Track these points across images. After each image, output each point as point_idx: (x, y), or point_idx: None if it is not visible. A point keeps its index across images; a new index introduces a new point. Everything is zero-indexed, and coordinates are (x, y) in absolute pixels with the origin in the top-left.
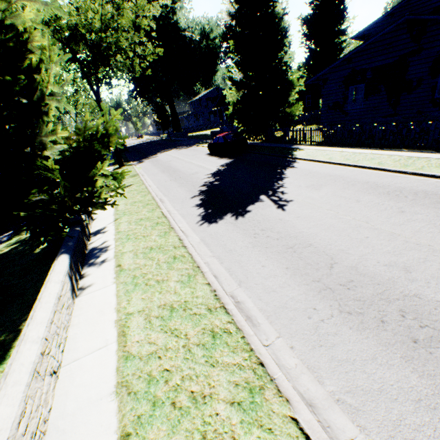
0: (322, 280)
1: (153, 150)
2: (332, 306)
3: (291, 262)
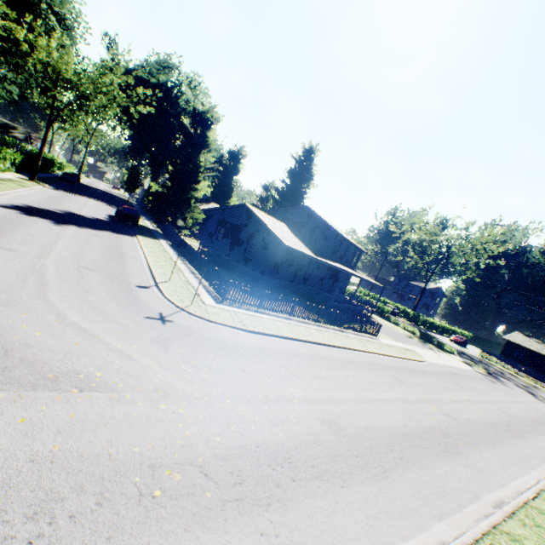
0: None
1: (92, 195)
2: None
3: None
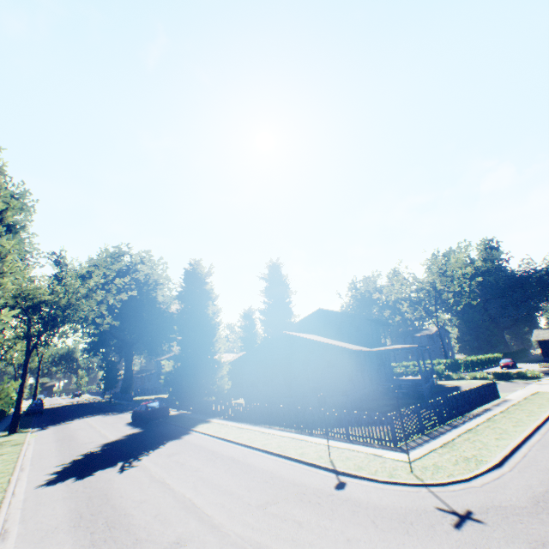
0: (82, 513)
1: (76, 414)
2: (70, 524)
3: (76, 505)
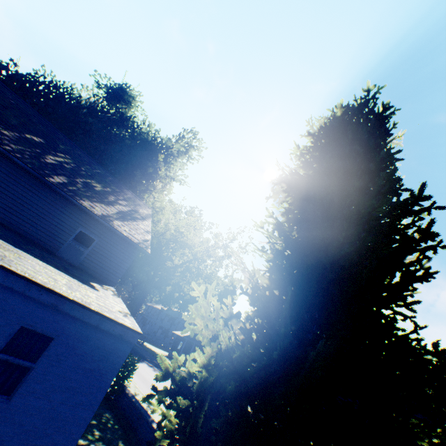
0: None
1: None
2: None
3: None
